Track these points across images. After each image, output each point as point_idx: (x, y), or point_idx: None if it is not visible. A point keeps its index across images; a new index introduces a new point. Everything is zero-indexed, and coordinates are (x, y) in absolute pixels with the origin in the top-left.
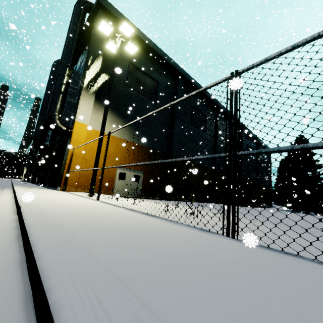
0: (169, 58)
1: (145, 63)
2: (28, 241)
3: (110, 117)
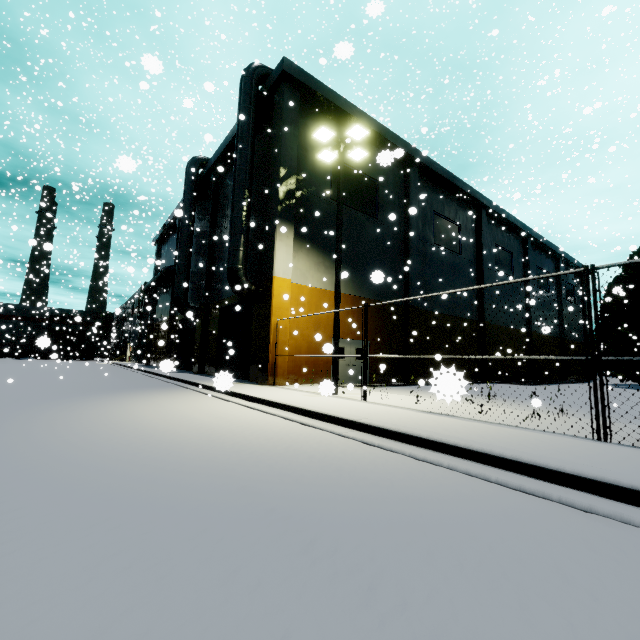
0: (394, 135)
1: None
2: (465, 450)
3: (315, 259)
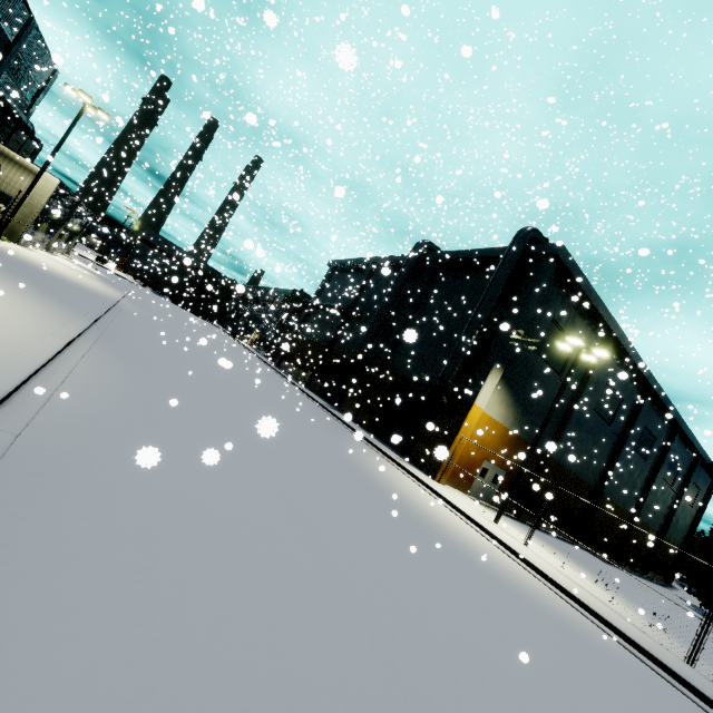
0: (610, 315)
1: (571, 318)
2: (622, 633)
3: (503, 396)
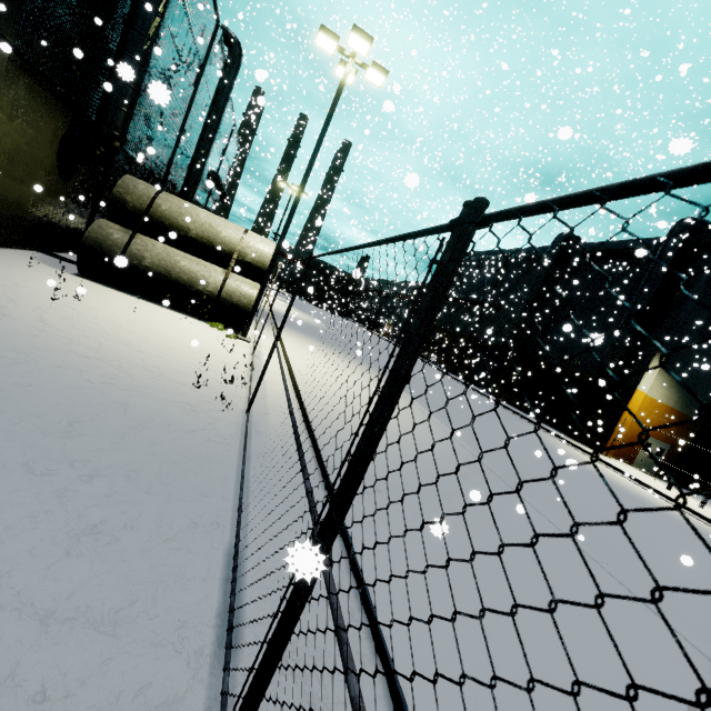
0: None
1: None
2: None
3: (664, 378)
